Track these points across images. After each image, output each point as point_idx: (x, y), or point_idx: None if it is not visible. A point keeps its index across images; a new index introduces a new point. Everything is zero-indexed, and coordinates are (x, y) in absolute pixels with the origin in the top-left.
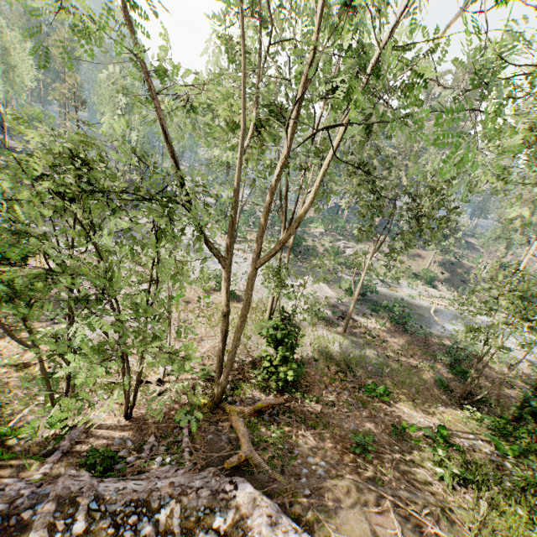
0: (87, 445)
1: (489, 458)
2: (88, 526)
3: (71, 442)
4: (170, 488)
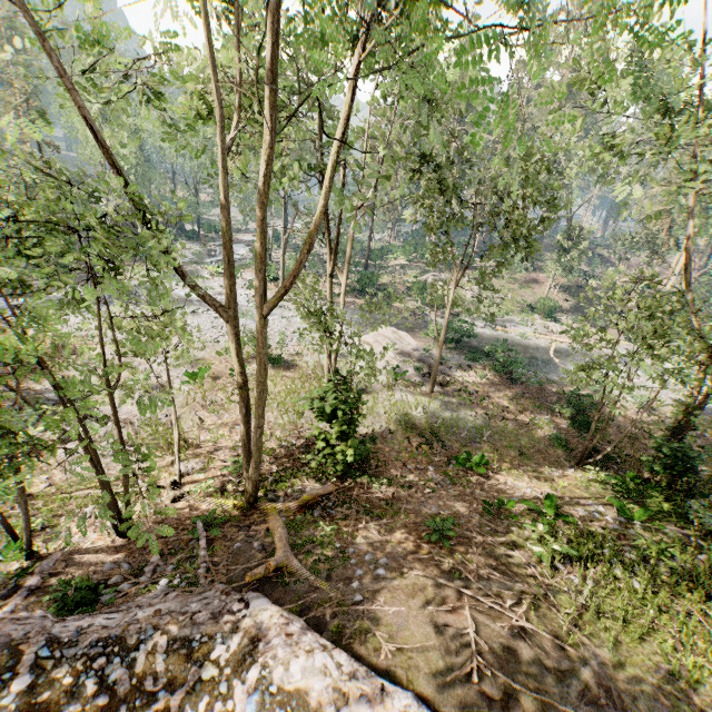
0: (66, 576)
1: (609, 527)
2: (35, 679)
3: (43, 575)
4: (155, 618)
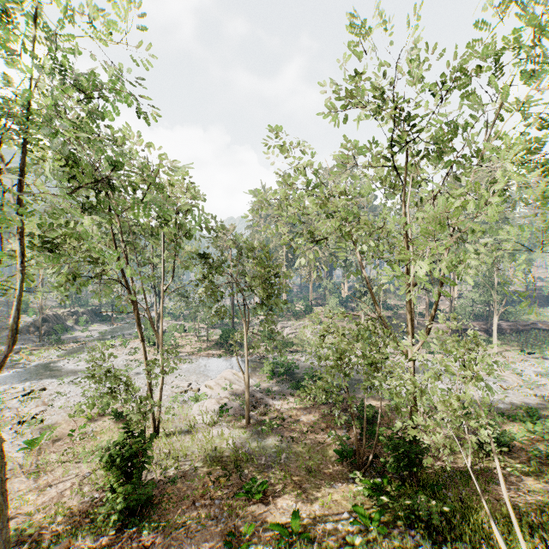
0: None
1: (345, 538)
2: None
3: None
4: None
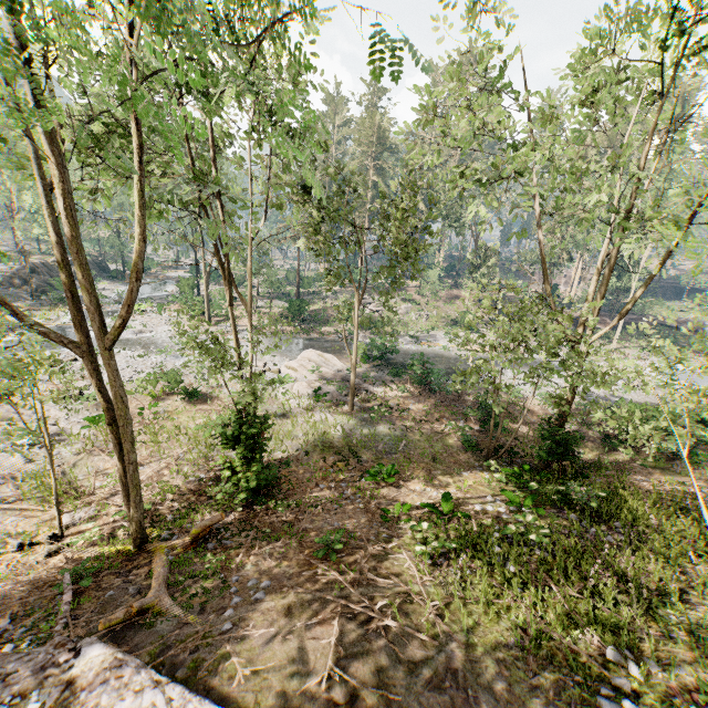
0: None
1: (500, 517)
2: None
3: None
4: None
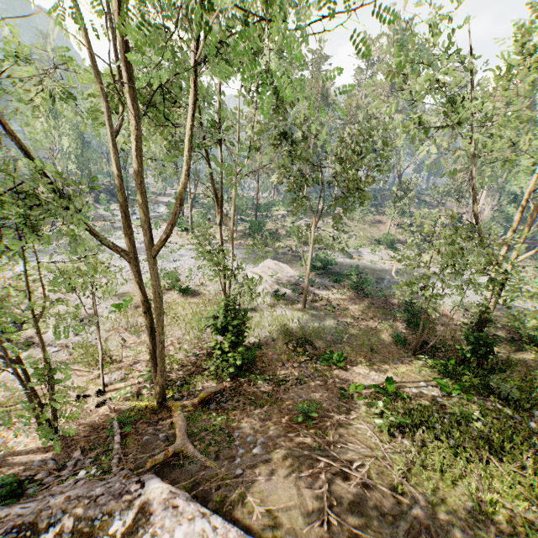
0: (0, 475)
1: (435, 400)
2: None
3: None
4: (65, 503)
